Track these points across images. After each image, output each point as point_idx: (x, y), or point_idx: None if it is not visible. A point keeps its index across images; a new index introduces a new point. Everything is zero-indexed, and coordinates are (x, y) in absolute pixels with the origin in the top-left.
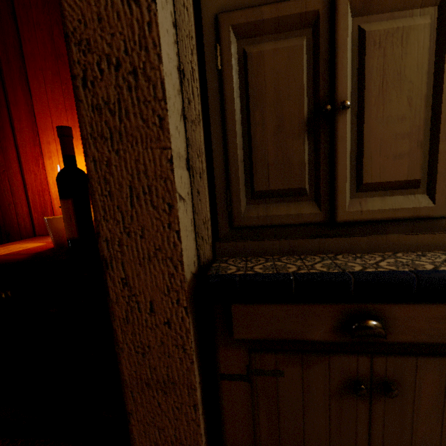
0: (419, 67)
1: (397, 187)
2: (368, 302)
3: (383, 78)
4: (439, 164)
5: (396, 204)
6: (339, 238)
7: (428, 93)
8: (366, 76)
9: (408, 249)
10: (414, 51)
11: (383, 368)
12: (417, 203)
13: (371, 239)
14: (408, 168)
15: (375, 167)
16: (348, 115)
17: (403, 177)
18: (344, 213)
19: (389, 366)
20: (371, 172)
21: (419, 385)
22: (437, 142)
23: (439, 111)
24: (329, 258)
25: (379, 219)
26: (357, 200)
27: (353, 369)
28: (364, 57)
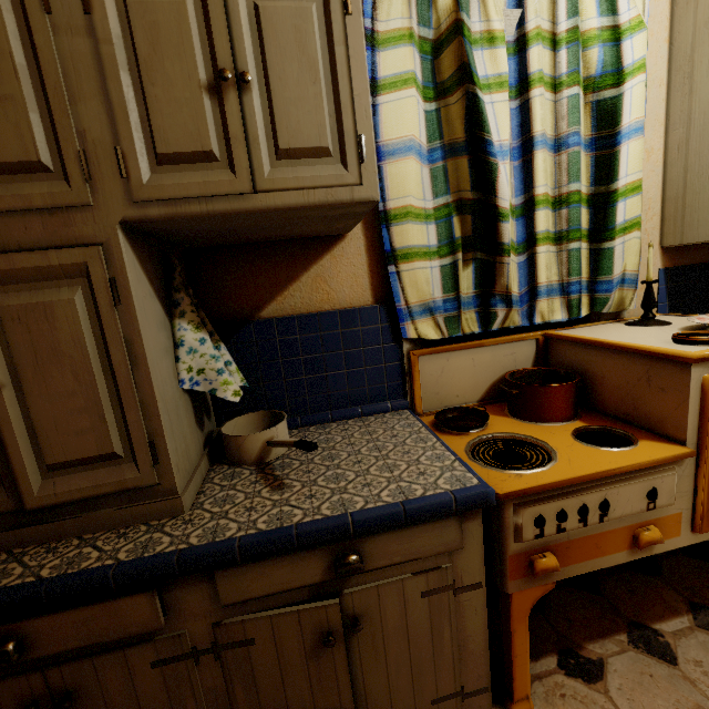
0: (77, 342)
1: (97, 461)
2: (4, 624)
3: (37, 354)
4: (133, 434)
5: (99, 479)
6: (40, 526)
7: (104, 363)
8: (13, 352)
9: (125, 524)
10: (65, 326)
11: (60, 678)
12: (122, 475)
13: (78, 520)
14: (97, 442)
15: (57, 446)
16: (8, 392)
17: (94, 452)
18: (34, 499)
19: (66, 675)
20: (53, 452)
21: (105, 684)
22: (125, 412)
23: (117, 382)
24: (16, 557)
25: (81, 499)
26: (52, 480)
27: (27, 690)
28: (6, 332)
